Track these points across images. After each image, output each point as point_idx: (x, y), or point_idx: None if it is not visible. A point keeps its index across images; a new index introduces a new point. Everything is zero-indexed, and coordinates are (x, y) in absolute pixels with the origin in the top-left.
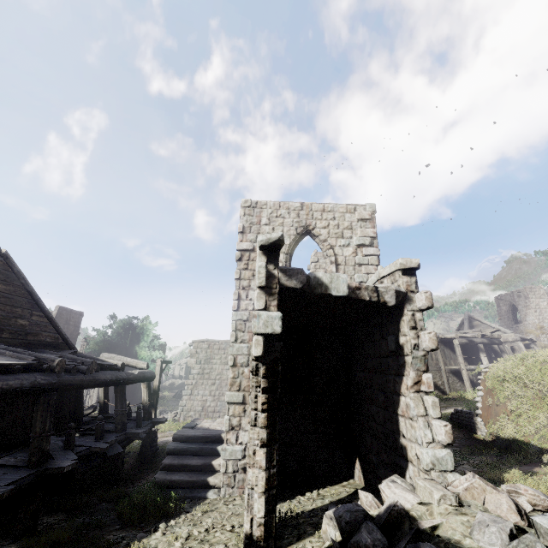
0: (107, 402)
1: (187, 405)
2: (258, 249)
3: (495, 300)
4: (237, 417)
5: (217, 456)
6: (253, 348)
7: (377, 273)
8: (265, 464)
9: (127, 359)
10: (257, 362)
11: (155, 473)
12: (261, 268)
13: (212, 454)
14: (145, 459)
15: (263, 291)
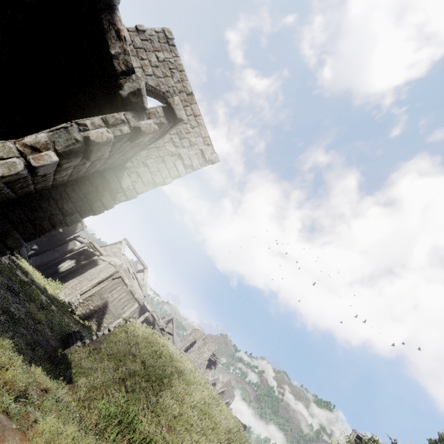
0: None
1: None
2: None
3: (194, 329)
4: None
5: None
6: None
7: None
8: None
9: None
10: None
11: None
12: None
13: None
14: None
15: None
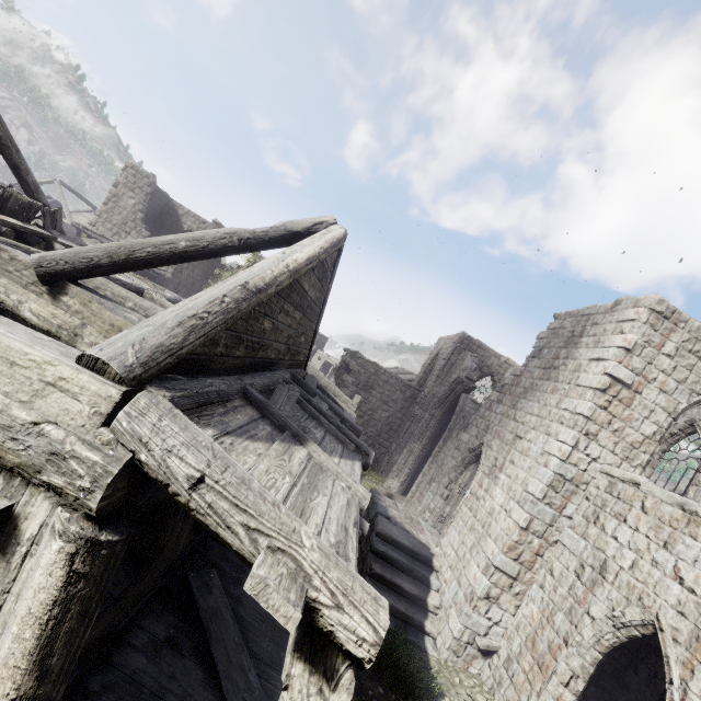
0: None
1: None
2: None
3: None
4: (499, 589)
5: (426, 587)
6: None
7: None
8: None
9: (335, 388)
10: None
11: None
12: None
13: (422, 581)
14: None
15: None
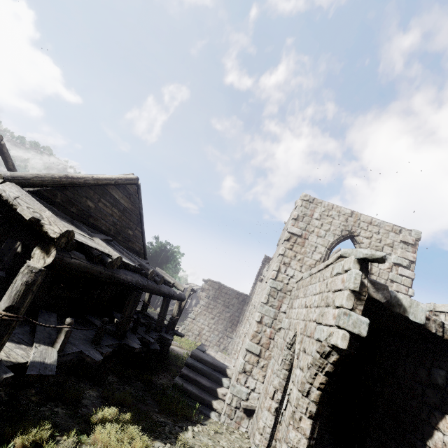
0: (148, 304)
1: (189, 326)
2: (353, 257)
3: None
4: (251, 364)
5: (220, 385)
6: (339, 340)
7: (431, 304)
8: (308, 433)
9: (172, 278)
10: (331, 349)
11: (167, 373)
12: (358, 275)
13: (217, 382)
14: (161, 358)
15: (353, 294)
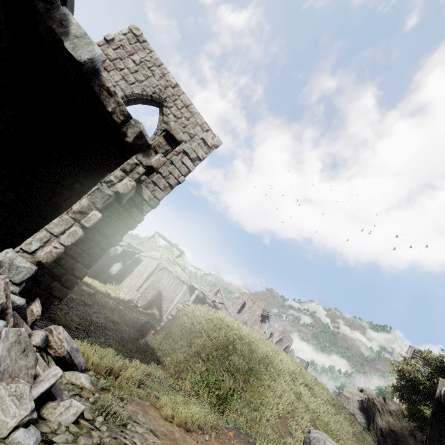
0: None
1: None
2: None
3: (241, 293)
4: None
5: None
6: None
7: None
8: None
9: None
10: None
11: None
12: None
13: None
14: None
15: None
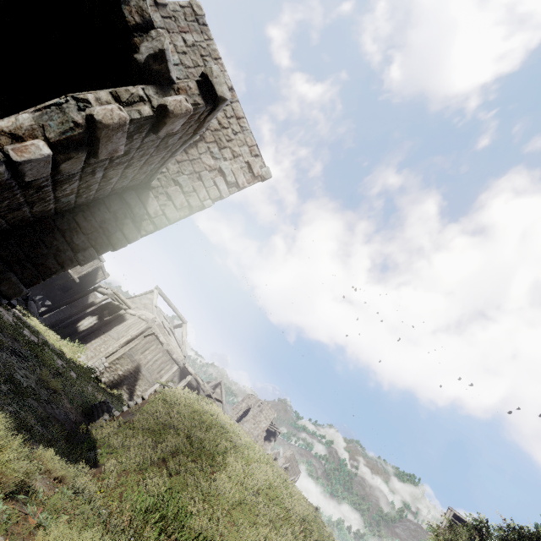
0: None
1: None
2: None
3: (247, 395)
4: None
5: None
6: None
7: None
8: None
9: None
10: None
11: None
12: None
13: None
14: None
15: None
